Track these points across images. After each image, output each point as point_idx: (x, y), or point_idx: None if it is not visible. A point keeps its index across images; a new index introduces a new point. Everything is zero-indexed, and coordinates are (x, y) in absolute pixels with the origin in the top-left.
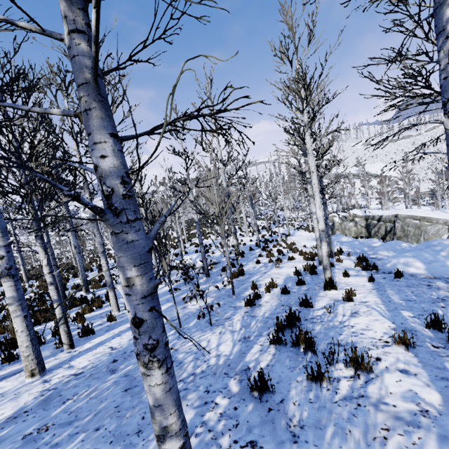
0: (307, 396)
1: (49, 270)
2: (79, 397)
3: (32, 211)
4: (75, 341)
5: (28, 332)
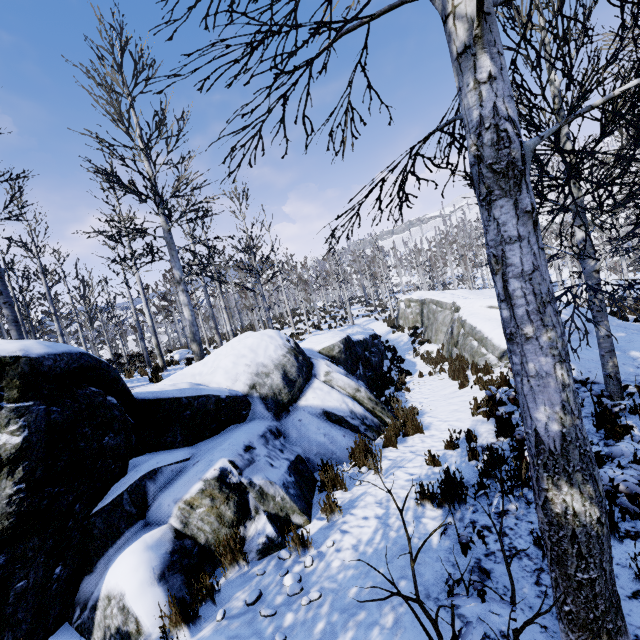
0: None
1: None
2: None
3: None
4: None
5: None
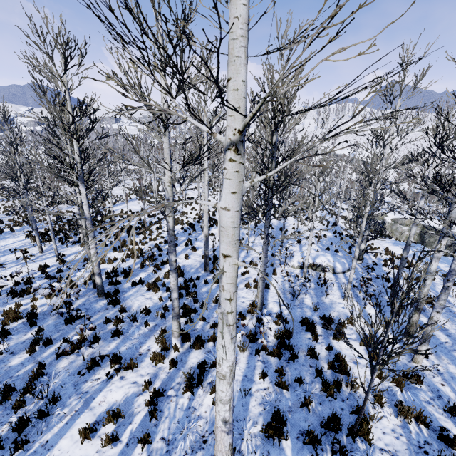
0: None
1: None
2: None
3: None
4: None
5: None
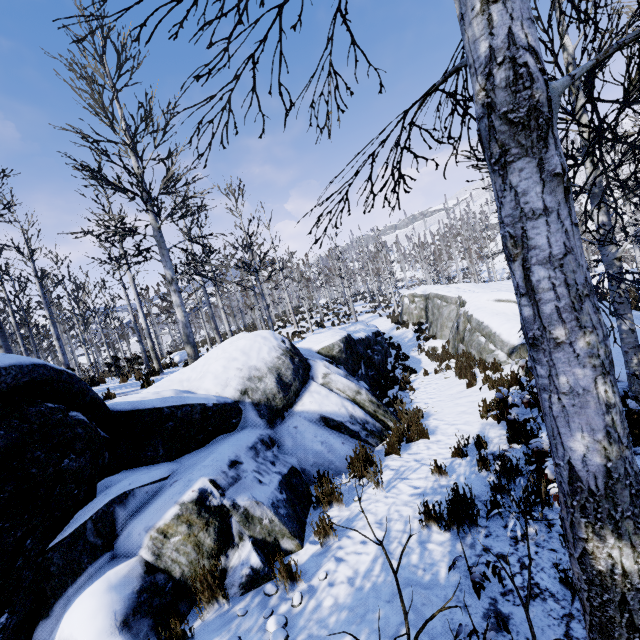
0: None
1: None
2: None
3: None
4: None
5: None
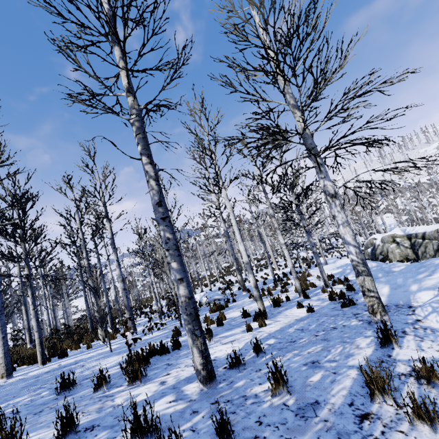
0: (86, 394)
1: (33, 307)
2: (3, 389)
3: (27, 270)
4: (53, 361)
5: (3, 347)
